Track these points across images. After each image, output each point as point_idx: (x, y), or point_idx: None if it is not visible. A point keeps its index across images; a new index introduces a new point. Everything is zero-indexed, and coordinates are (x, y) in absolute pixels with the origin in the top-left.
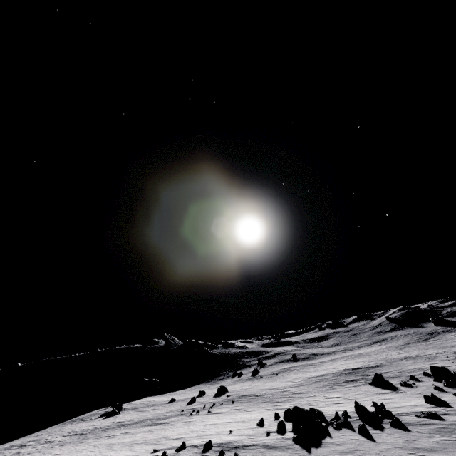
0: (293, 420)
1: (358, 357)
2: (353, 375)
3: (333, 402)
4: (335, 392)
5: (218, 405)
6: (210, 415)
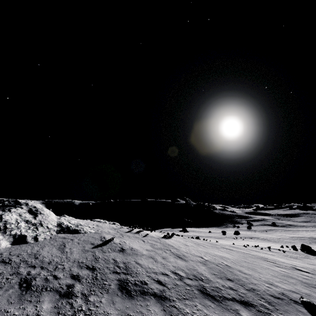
0: (301, 248)
1: None
2: None
3: (314, 248)
4: (314, 245)
5: (243, 238)
6: (246, 240)
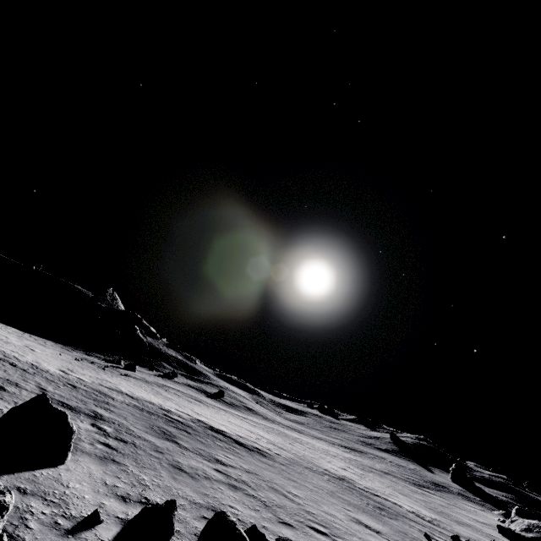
0: None
1: (280, 435)
2: (161, 423)
3: None
4: None
5: None
6: None
